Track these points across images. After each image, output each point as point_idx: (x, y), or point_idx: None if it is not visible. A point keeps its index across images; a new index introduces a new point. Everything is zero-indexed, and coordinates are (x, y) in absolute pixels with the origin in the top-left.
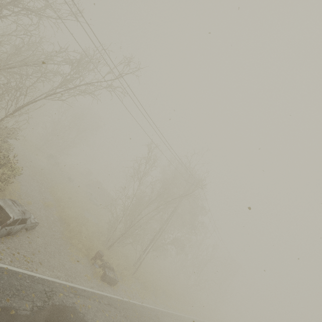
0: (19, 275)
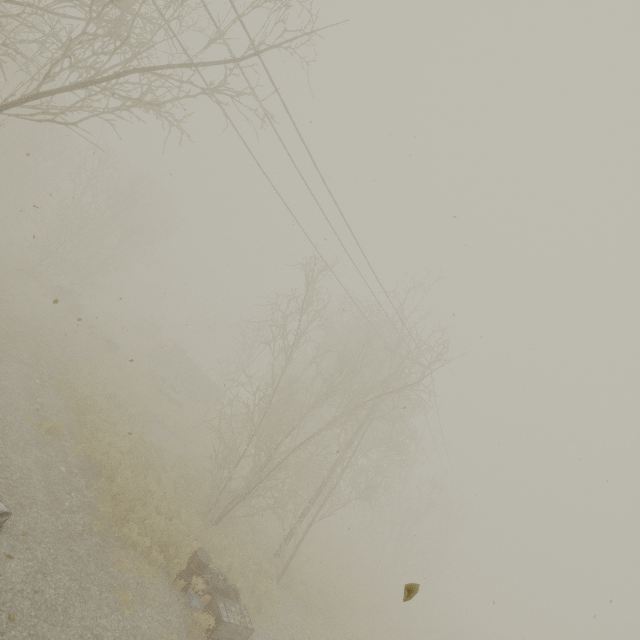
0: None
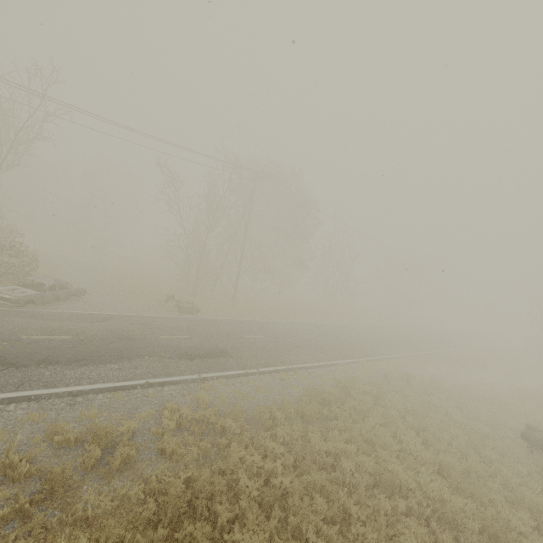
0: (77, 313)
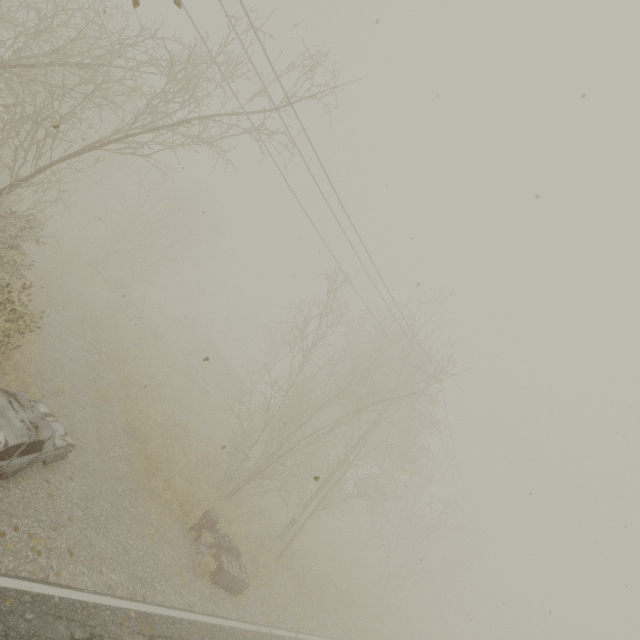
0: (8, 600)
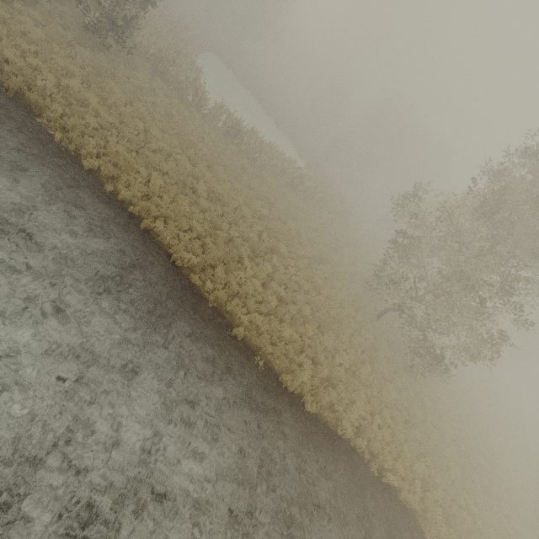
0: None
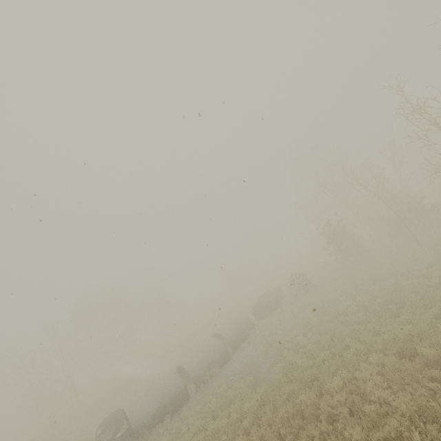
0: None
